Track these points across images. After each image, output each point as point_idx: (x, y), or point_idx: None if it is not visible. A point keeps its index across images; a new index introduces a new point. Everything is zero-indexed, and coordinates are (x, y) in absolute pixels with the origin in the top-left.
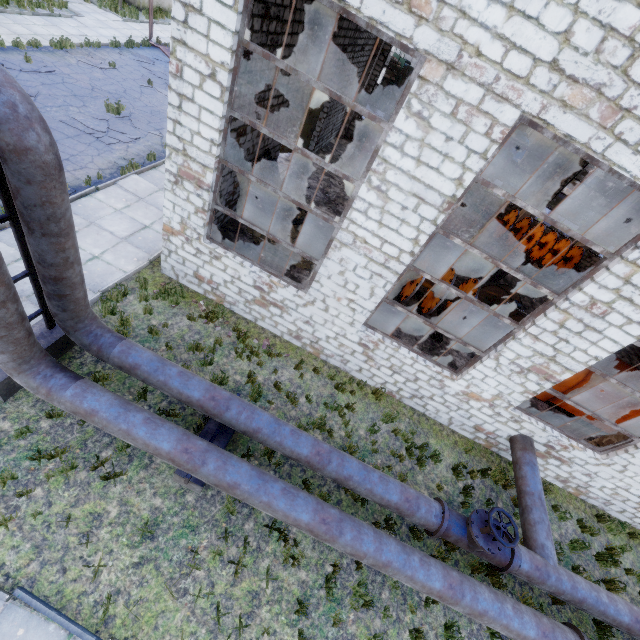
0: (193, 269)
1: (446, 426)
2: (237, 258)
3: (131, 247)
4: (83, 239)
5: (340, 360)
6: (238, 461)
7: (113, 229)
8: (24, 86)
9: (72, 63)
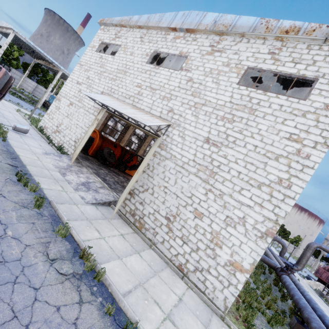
0: None
1: None
2: None
3: (212, 326)
4: None
5: None
6: (328, 320)
7: None
8: None
9: None
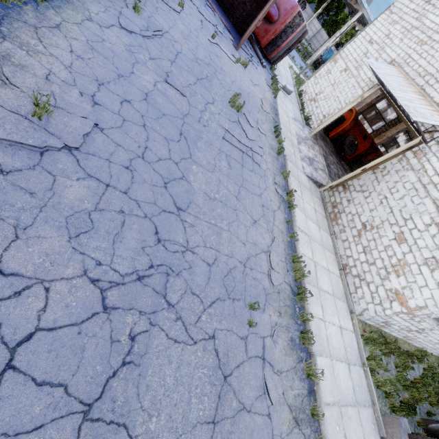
0: (388, 320)
1: (430, 353)
2: (431, 321)
3: (339, 301)
4: (327, 312)
5: (416, 342)
6: None
7: (326, 287)
8: (168, 74)
9: (155, 2)
